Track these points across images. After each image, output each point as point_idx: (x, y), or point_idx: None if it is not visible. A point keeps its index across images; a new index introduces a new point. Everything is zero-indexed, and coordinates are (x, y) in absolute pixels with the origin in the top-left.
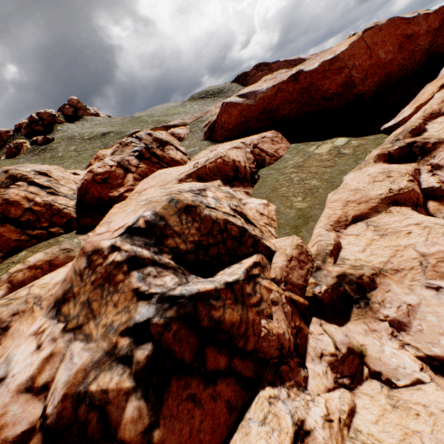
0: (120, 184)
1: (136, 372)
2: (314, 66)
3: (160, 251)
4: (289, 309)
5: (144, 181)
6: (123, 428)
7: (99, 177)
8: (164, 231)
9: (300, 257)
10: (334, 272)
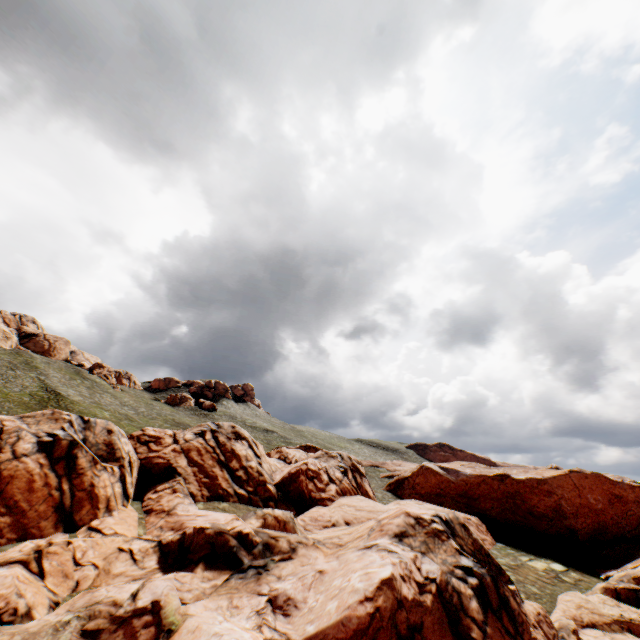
0: (322, 489)
1: (472, 587)
2: (521, 476)
3: (453, 540)
4: None
5: (347, 498)
6: (470, 610)
7: (310, 472)
8: (454, 530)
9: (545, 617)
10: None
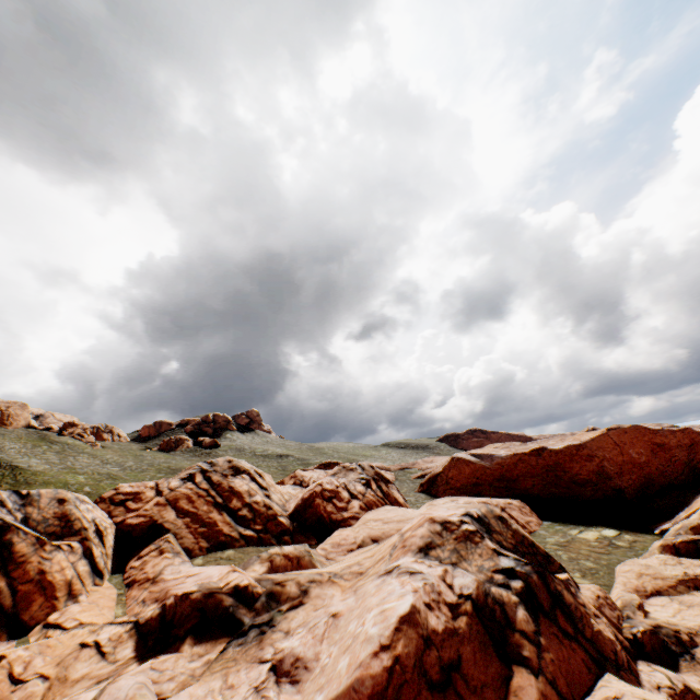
0: (343, 508)
1: (516, 593)
2: (559, 446)
3: (490, 539)
4: (611, 631)
5: (373, 511)
6: (518, 623)
7: (326, 493)
8: (489, 526)
9: (606, 599)
10: (646, 621)
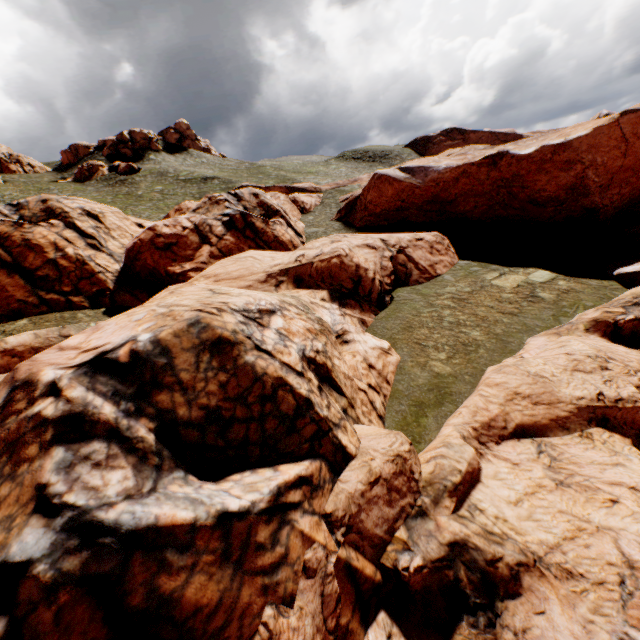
0: (188, 257)
1: None
2: (528, 149)
3: (138, 411)
4: (335, 589)
5: (223, 261)
6: None
7: (161, 240)
8: (161, 375)
9: (394, 479)
10: (447, 532)
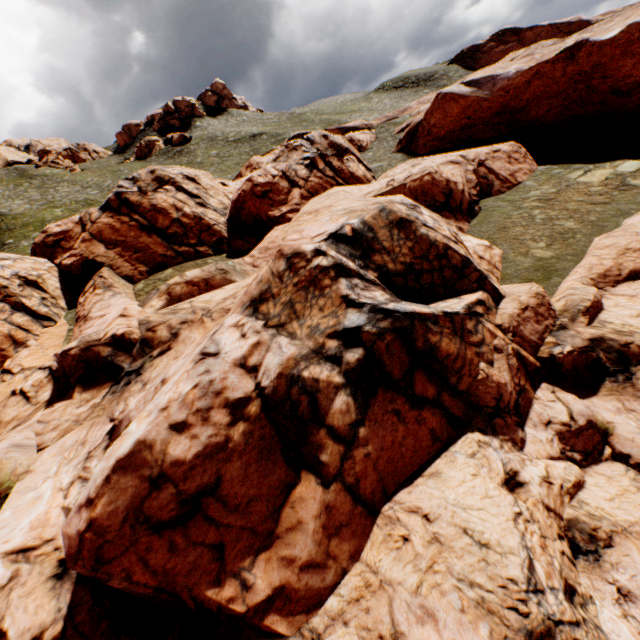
0: (282, 202)
1: (346, 372)
2: (611, 32)
3: (365, 266)
4: (515, 363)
5: (314, 200)
6: (331, 416)
7: (259, 190)
8: (372, 245)
9: (538, 308)
10: (586, 334)
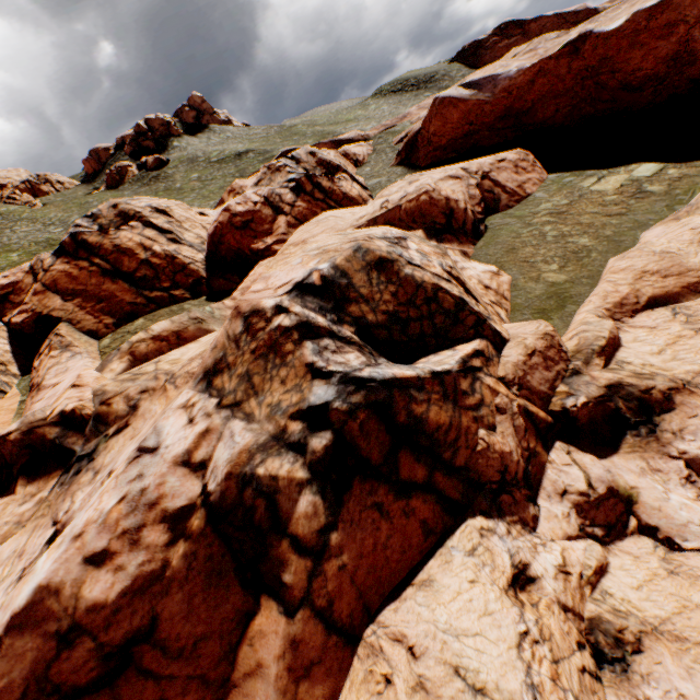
0: (267, 232)
1: (311, 463)
2: (616, 22)
3: (340, 320)
4: (522, 423)
5: (302, 228)
6: (294, 522)
7: (238, 220)
8: (346, 293)
9: (547, 352)
10: (602, 379)
